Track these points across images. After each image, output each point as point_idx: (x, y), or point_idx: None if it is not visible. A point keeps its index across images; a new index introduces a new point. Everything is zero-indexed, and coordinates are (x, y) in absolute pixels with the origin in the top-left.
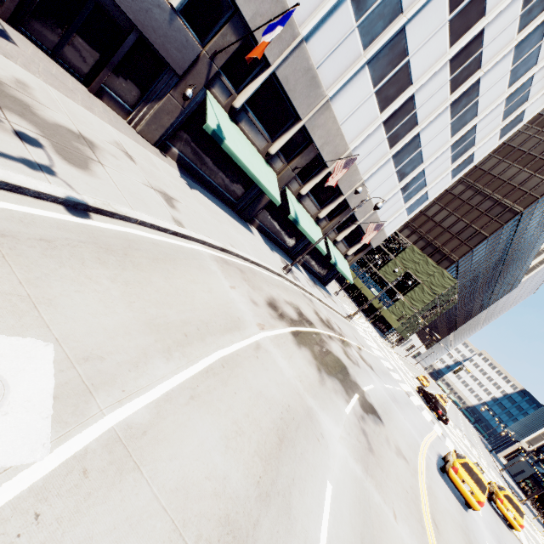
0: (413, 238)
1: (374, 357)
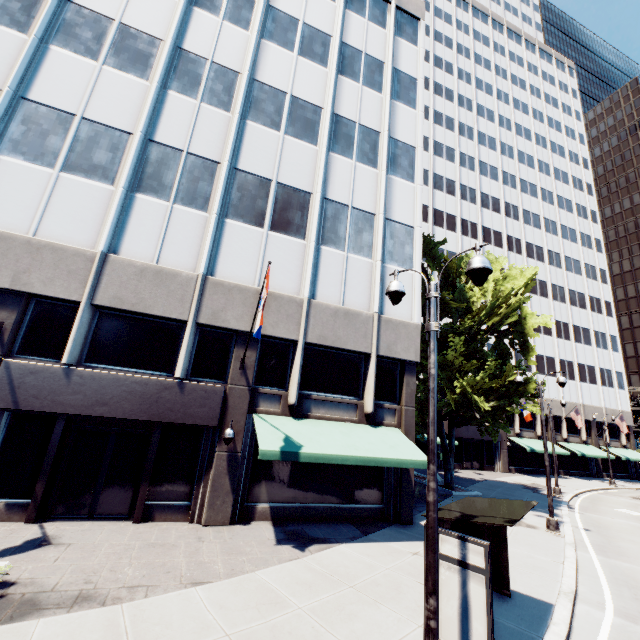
0: None
1: None
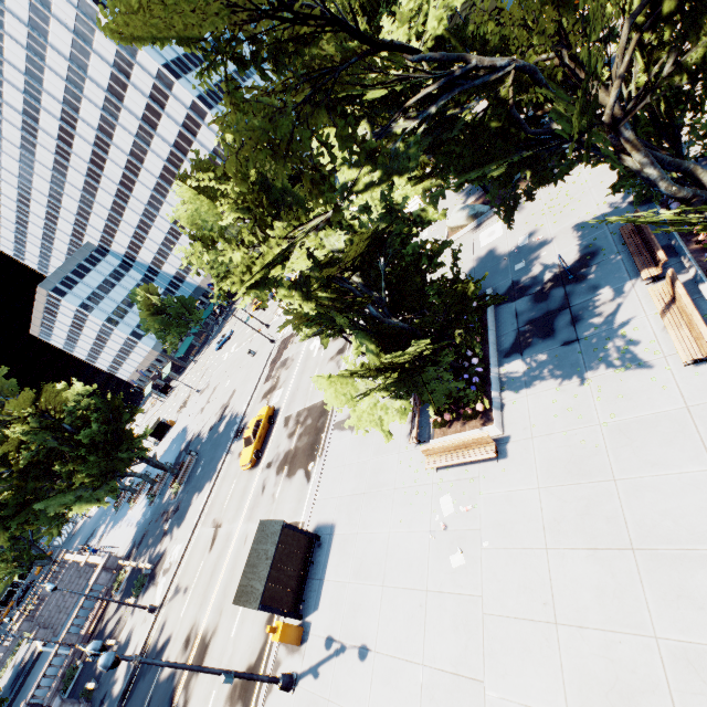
0: None
1: None
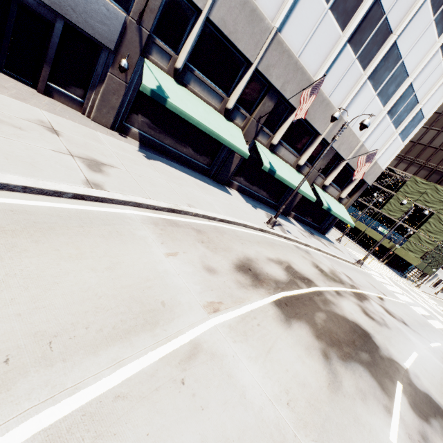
0: (412, 170)
1: (402, 305)
